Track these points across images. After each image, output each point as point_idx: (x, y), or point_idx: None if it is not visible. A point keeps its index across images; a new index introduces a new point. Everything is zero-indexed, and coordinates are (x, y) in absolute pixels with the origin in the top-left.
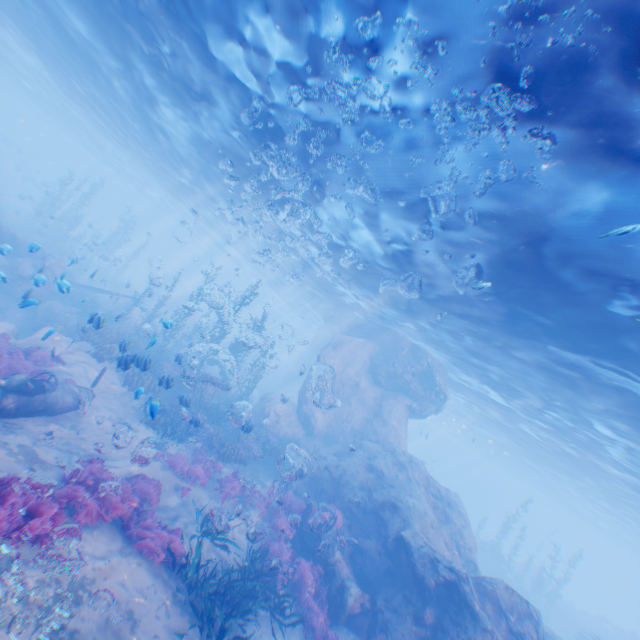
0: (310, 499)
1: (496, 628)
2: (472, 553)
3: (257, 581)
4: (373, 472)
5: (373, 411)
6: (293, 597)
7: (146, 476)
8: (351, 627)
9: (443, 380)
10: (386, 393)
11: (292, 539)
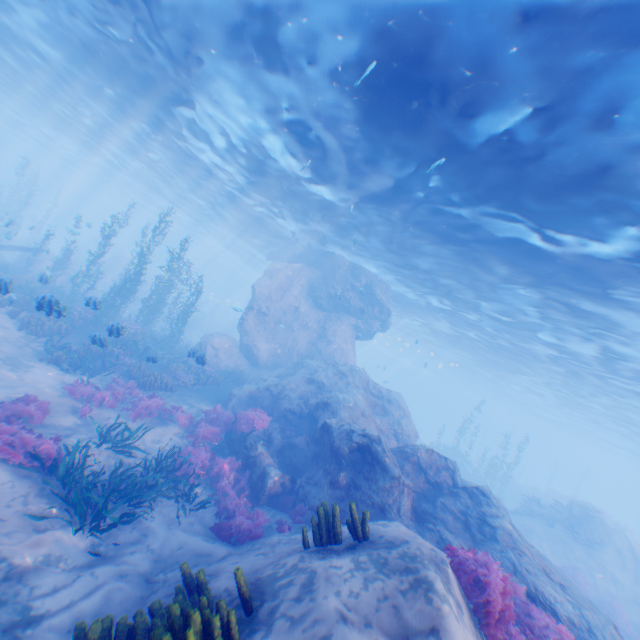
0: (238, 409)
1: (416, 483)
2: (411, 439)
3: (156, 473)
4: (312, 383)
5: (319, 335)
6: (204, 485)
7: (26, 397)
8: (276, 507)
9: (385, 295)
10: (330, 316)
11: (218, 445)
